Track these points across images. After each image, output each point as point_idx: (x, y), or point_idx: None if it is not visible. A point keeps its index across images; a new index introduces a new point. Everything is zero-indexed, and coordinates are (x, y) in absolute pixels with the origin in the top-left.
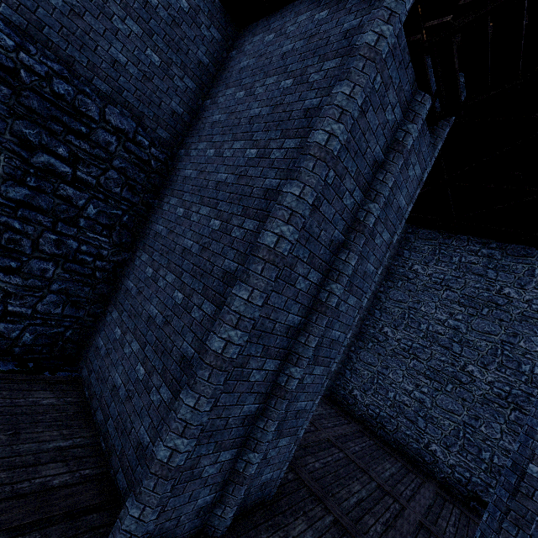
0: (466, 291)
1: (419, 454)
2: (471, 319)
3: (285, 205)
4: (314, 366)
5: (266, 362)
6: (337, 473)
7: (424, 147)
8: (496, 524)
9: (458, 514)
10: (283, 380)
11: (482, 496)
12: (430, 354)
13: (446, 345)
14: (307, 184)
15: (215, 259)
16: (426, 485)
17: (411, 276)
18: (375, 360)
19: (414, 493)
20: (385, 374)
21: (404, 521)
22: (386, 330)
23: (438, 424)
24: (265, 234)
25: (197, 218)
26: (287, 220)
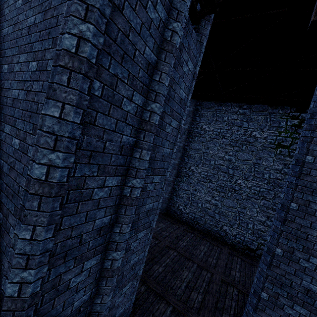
0: (233, 137)
1: (218, 233)
2: (237, 153)
3: (45, 130)
4: (137, 234)
5: (84, 265)
6: (173, 269)
7: (193, 45)
8: (261, 285)
9: (240, 261)
10: (108, 264)
11: (250, 246)
12: (218, 177)
13: (225, 171)
14: (66, 102)
15: (19, 179)
16: (223, 251)
17: (202, 133)
18: (188, 187)
19: (217, 260)
20: (195, 194)
21: (213, 284)
22: (192, 168)
23: (226, 215)
24: (33, 166)
25: (3, 136)
26: (53, 147)
